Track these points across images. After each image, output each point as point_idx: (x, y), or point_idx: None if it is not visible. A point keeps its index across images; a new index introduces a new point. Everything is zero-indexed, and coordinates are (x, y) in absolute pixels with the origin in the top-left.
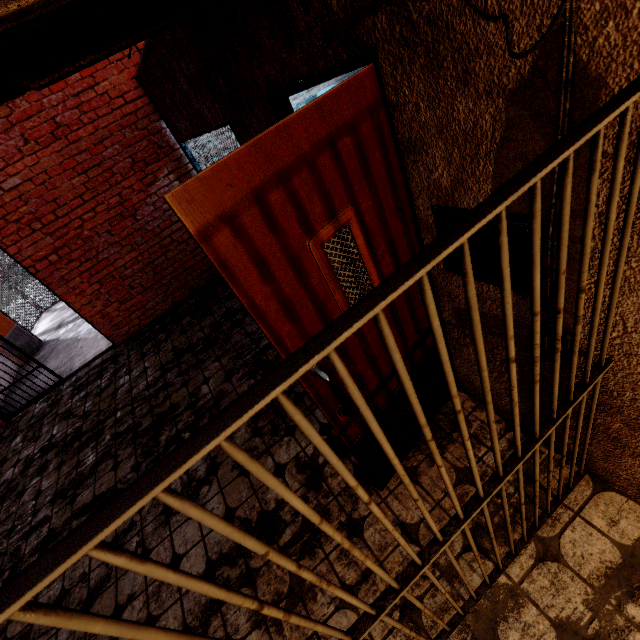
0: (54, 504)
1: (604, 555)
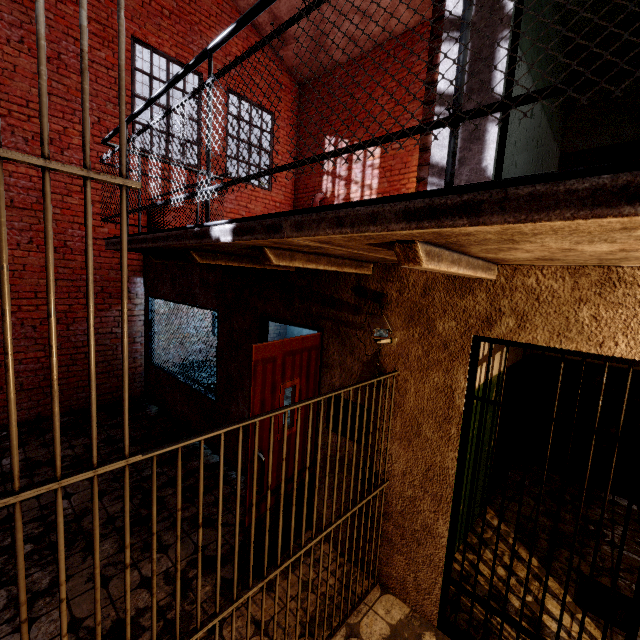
0: None
1: (382, 630)
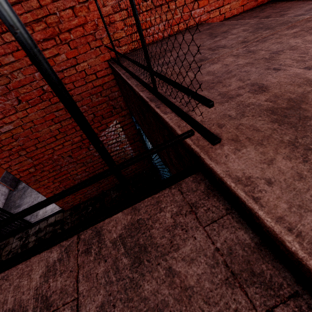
0: None
1: None
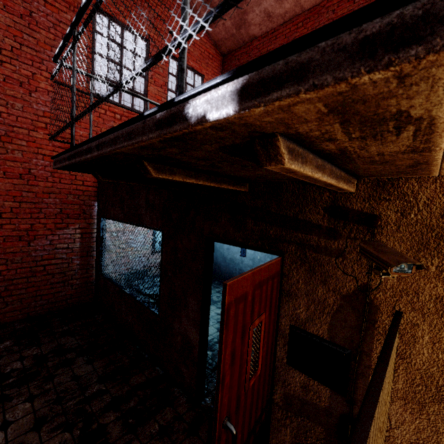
0: None
1: None
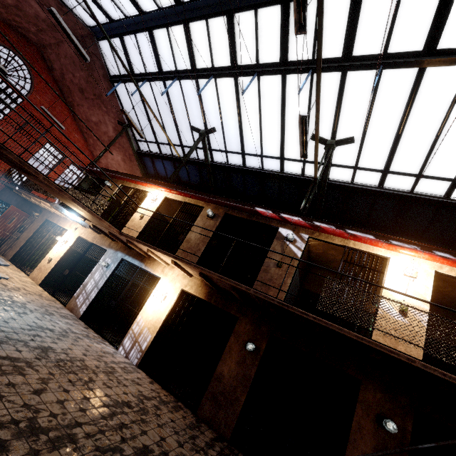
0: None
1: None
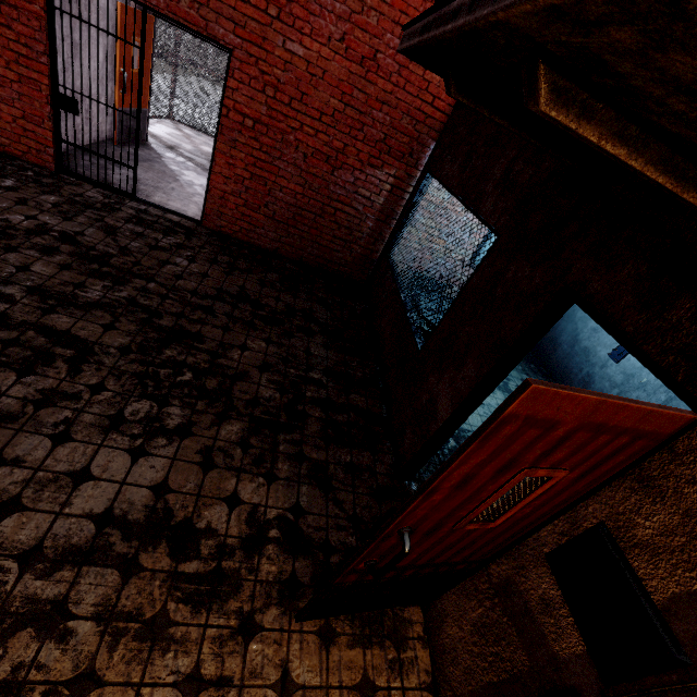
0: (29, 294)
1: None
